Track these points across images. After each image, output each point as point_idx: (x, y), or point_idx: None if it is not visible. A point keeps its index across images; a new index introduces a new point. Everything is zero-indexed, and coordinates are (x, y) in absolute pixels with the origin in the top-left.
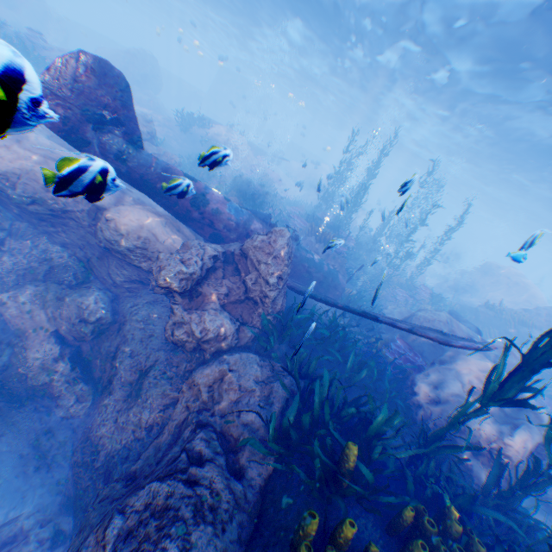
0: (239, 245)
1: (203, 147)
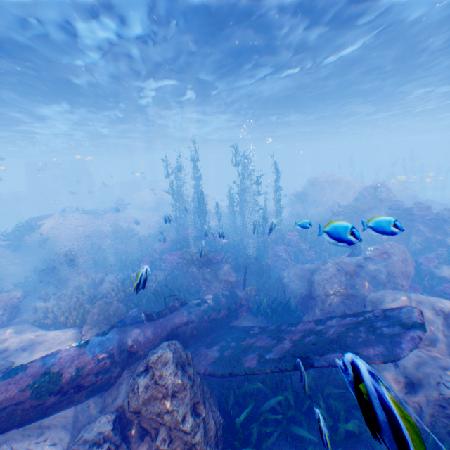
0: (128, 375)
1: (47, 248)
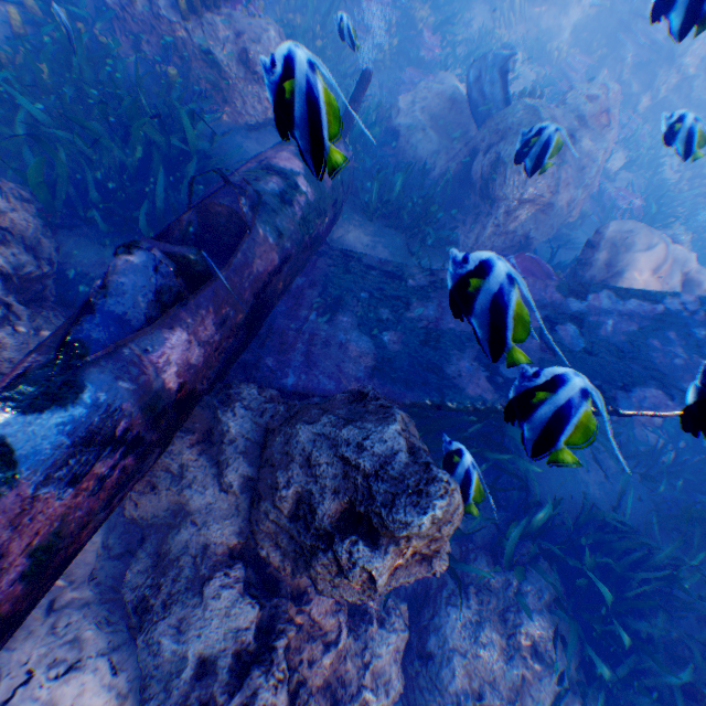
0: (196, 455)
1: None
